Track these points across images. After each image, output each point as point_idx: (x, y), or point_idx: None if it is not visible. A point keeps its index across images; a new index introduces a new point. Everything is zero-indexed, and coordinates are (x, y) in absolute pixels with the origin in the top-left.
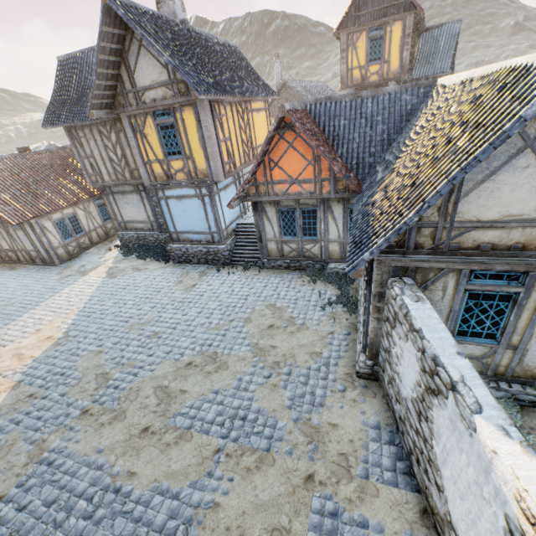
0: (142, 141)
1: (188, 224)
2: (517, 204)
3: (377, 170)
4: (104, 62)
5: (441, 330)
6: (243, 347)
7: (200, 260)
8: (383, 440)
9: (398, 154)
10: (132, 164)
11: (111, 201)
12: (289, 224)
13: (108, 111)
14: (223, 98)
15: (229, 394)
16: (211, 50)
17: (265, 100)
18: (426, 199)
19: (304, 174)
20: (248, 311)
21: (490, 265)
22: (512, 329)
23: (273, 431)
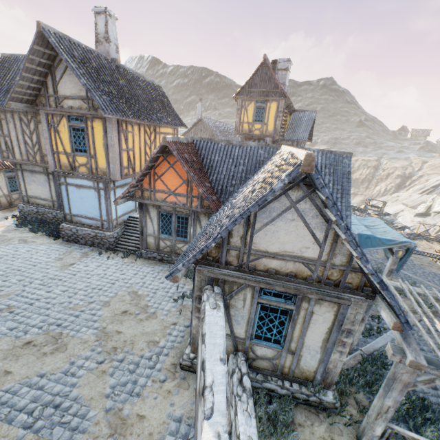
0: (55, 135)
1: (82, 209)
2: (289, 244)
3: (232, 197)
4: (31, 69)
5: (219, 336)
6: (90, 330)
7: (87, 242)
8: (180, 434)
9: (243, 190)
10: (45, 150)
11: (19, 176)
12: (166, 225)
13: (28, 105)
14: (130, 120)
15: (55, 378)
16: (134, 84)
17: (175, 128)
18: (220, 231)
19: (180, 189)
20: (110, 295)
21: (272, 286)
22: (290, 337)
23: (80, 422)
